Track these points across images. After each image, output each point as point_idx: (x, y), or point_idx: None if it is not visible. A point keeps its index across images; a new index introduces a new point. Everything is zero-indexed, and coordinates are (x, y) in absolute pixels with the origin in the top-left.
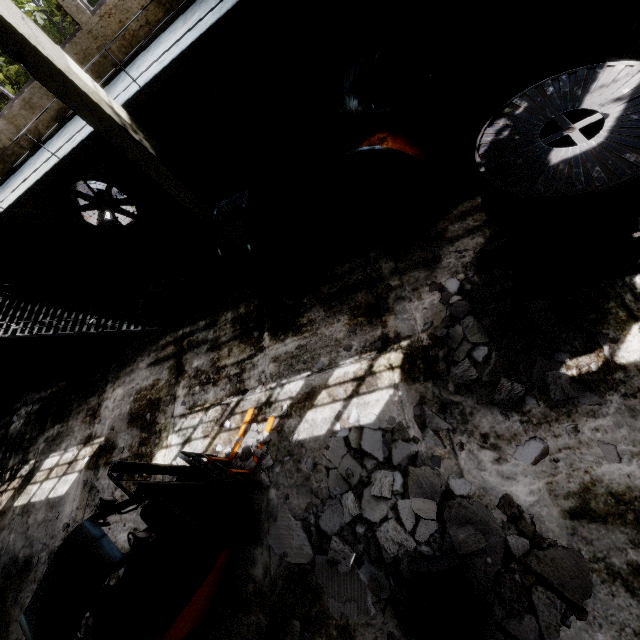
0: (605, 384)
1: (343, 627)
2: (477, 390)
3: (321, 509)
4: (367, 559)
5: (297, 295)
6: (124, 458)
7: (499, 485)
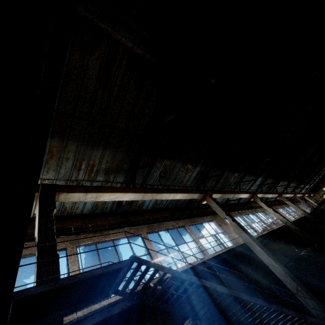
0: None
1: None
2: None
3: None
4: None
5: None
6: None
7: None
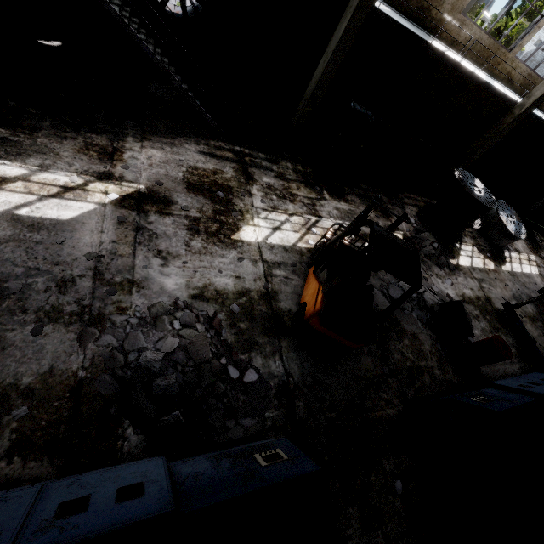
0: (459, 269)
1: (413, 334)
2: (433, 258)
3: (388, 287)
4: (417, 308)
5: (340, 183)
6: (194, 216)
7: (445, 290)
